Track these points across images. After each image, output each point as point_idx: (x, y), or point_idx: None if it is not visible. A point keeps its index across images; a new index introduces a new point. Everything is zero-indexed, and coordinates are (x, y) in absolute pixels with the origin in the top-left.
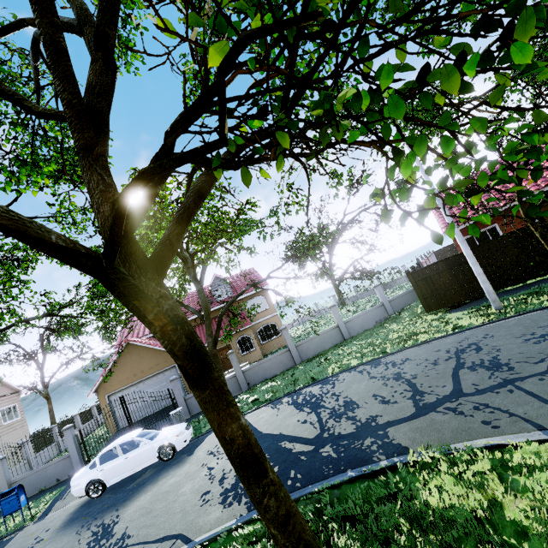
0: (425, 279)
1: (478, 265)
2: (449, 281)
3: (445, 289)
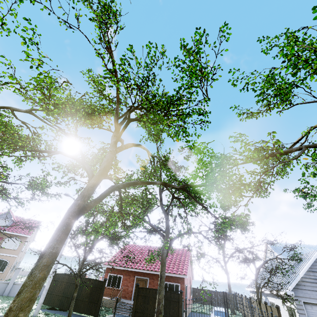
0: (56, 281)
1: (49, 283)
2: (62, 289)
3: (57, 294)
